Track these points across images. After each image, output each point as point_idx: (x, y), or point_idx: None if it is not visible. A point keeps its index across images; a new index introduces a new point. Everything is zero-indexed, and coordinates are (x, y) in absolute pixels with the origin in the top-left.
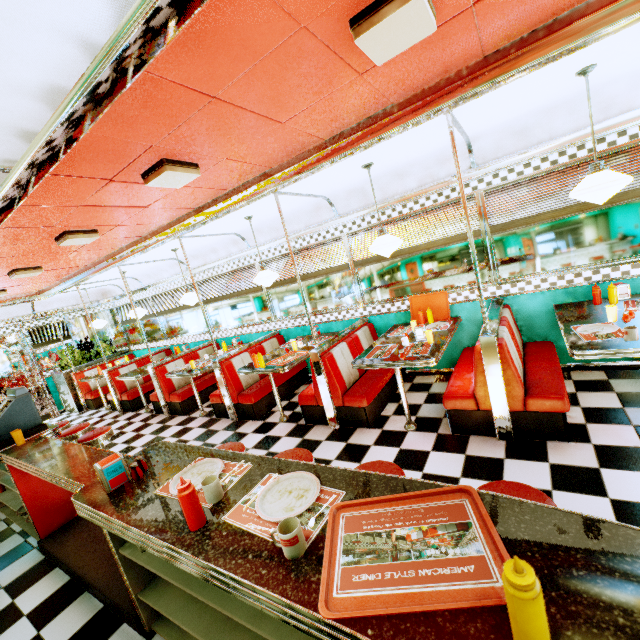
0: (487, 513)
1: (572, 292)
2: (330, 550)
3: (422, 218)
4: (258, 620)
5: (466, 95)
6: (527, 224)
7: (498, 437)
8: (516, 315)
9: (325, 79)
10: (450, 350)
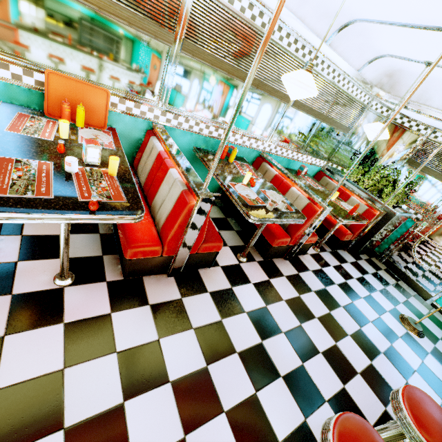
0: None
1: (208, 141)
2: None
3: None
4: None
5: None
6: (212, 64)
7: (170, 275)
8: None
9: None
10: None
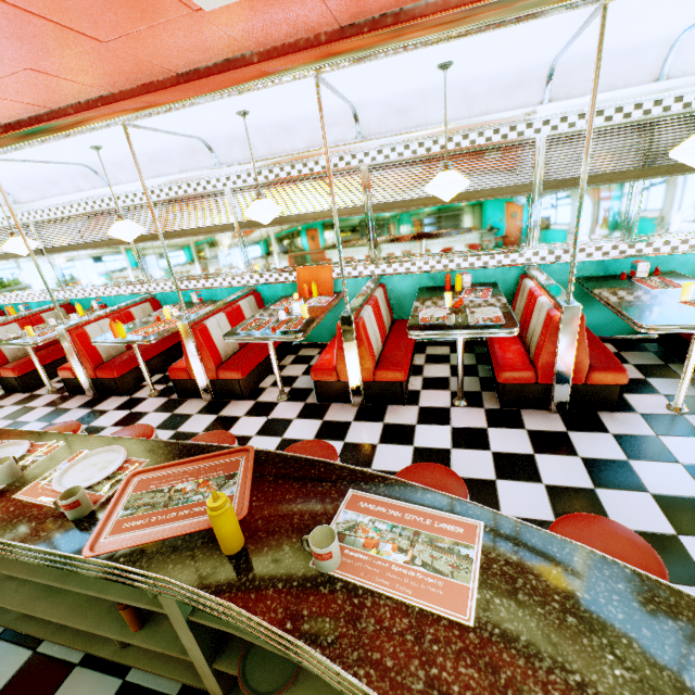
0: (252, 465)
1: (434, 277)
2: (113, 508)
3: (311, 184)
4: (65, 578)
5: (324, 65)
6: (403, 208)
7: (353, 404)
8: (390, 294)
9: (147, 5)
10: (334, 324)
